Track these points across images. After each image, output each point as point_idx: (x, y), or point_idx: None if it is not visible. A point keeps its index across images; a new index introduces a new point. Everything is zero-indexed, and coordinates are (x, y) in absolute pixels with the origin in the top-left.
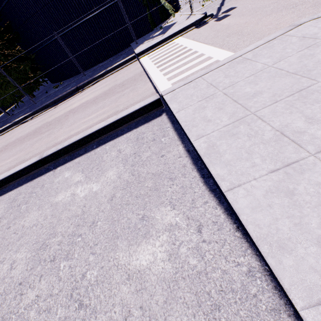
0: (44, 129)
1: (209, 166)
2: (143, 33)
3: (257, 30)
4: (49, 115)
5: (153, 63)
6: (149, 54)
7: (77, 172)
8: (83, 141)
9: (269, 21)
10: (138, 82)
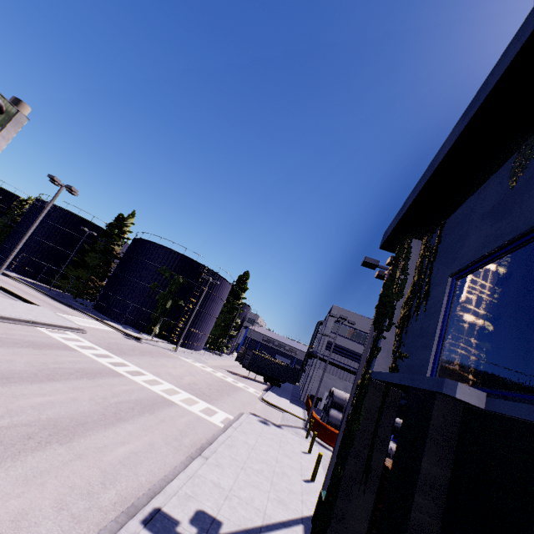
0: (30, 295)
1: (5, 298)
2: (138, 329)
3: (93, 330)
4: (45, 298)
5: (84, 319)
6: (100, 323)
7: (1, 295)
8: (17, 296)
9: (101, 333)
10: (65, 313)
